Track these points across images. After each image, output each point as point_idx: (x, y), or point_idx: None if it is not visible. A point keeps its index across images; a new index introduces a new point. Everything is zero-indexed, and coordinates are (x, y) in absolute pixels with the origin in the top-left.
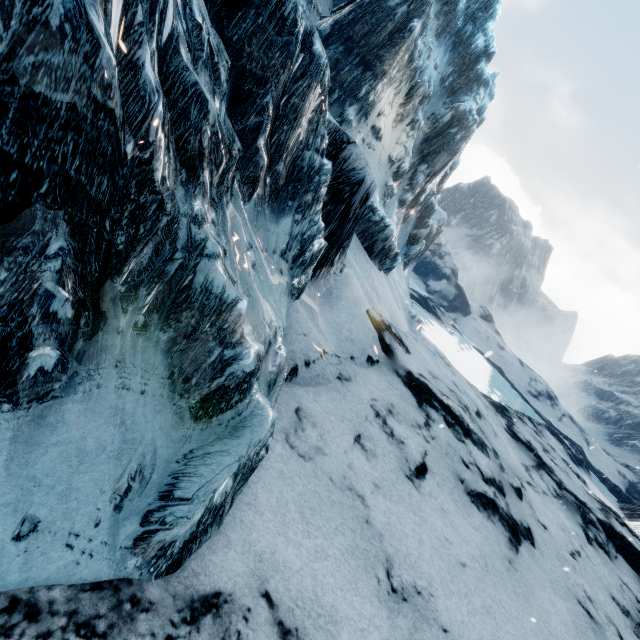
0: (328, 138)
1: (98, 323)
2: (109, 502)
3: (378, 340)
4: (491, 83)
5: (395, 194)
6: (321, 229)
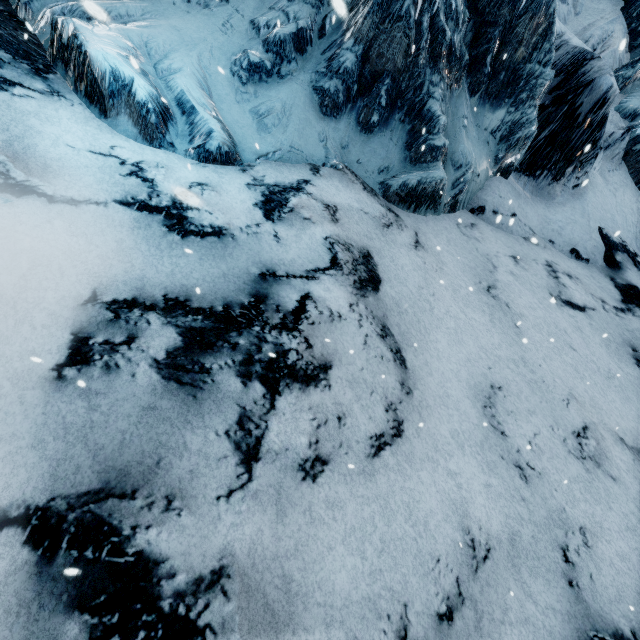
0: (570, 60)
1: (390, 114)
2: (377, 170)
3: (602, 253)
4: None
5: None
6: (532, 120)
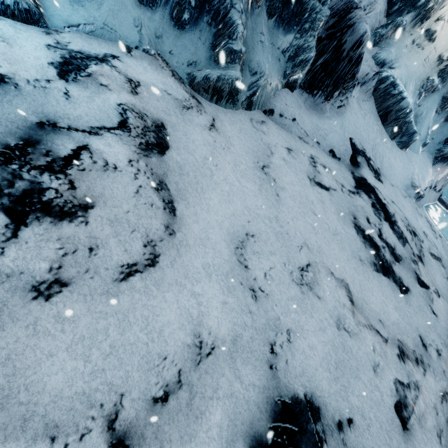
0: (342, 7)
1: (199, 15)
2: (187, 63)
3: (350, 155)
4: None
5: (438, 90)
6: (311, 47)
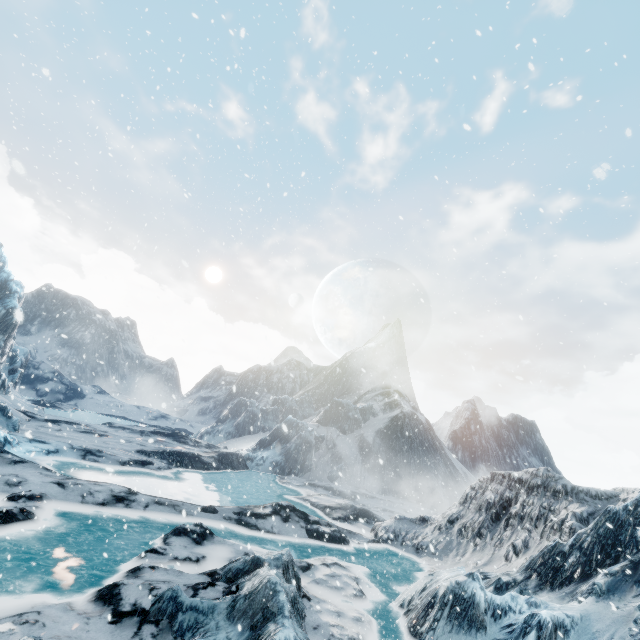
0: None
1: None
2: (7, 427)
3: (26, 416)
4: (20, 283)
5: None
6: None
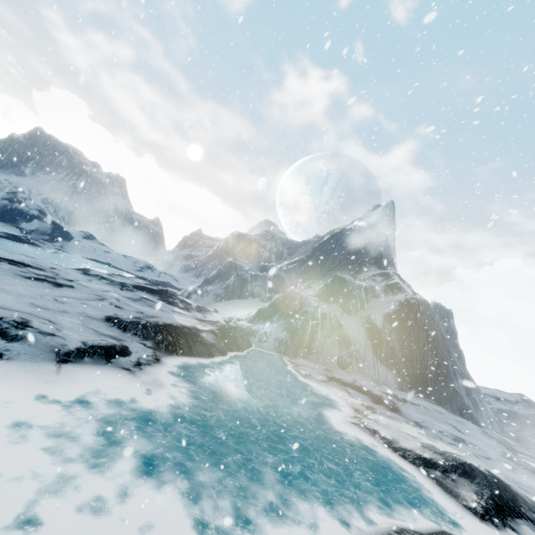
0: None
1: None
2: None
3: None
4: None
5: None
6: None
